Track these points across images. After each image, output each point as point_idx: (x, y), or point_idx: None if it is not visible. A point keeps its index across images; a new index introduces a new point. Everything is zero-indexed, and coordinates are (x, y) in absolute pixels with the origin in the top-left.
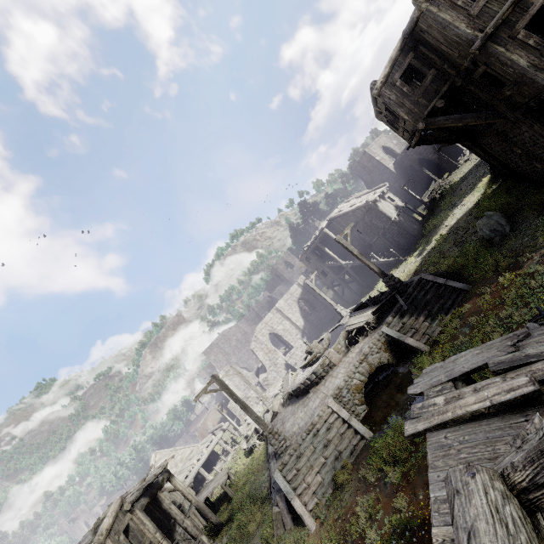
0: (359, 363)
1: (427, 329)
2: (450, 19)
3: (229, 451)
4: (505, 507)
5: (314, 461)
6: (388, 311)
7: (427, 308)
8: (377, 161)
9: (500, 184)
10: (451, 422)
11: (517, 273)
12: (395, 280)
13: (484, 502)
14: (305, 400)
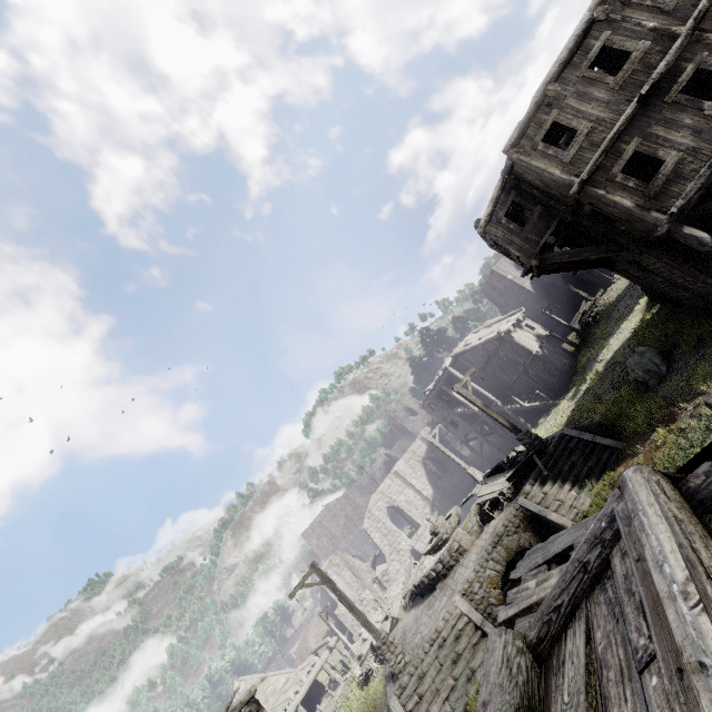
0: (492, 547)
1: (574, 500)
2: (544, 167)
3: (337, 682)
4: (516, 657)
5: (440, 684)
6: (527, 477)
7: (572, 473)
8: (510, 281)
9: (659, 307)
10: (536, 605)
11: (671, 428)
12: (532, 437)
13: (500, 653)
14: (431, 600)
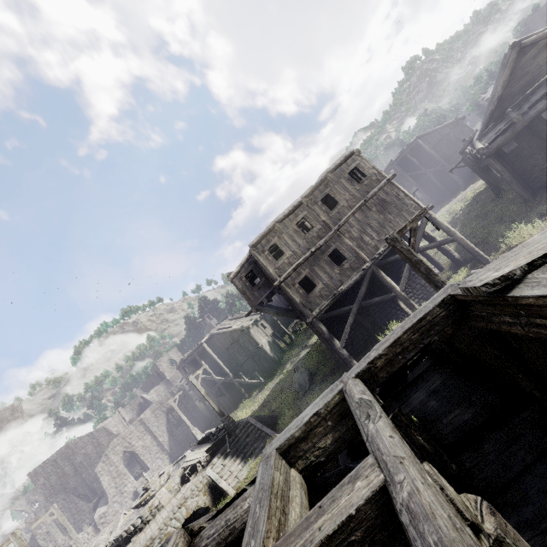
0: (178, 508)
1: (239, 472)
2: (265, 265)
3: None
4: None
5: None
6: (220, 449)
7: (244, 451)
8: None
9: None
10: None
11: None
12: (230, 420)
13: None
14: None
